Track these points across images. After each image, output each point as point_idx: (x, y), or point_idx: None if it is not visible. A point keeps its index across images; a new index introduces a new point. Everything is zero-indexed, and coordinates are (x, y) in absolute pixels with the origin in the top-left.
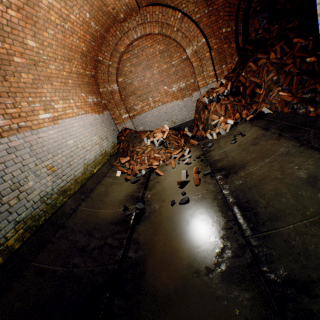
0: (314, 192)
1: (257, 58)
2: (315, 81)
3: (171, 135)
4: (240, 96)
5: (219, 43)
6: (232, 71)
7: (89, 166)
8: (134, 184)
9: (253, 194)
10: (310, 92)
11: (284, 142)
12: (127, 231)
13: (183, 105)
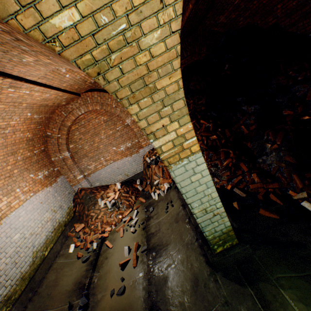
0: (195, 299)
1: None
2: (217, 157)
3: (123, 194)
4: None
5: None
6: None
7: (39, 252)
8: (84, 264)
9: (165, 290)
10: (215, 166)
11: (189, 230)
12: None
13: (132, 160)
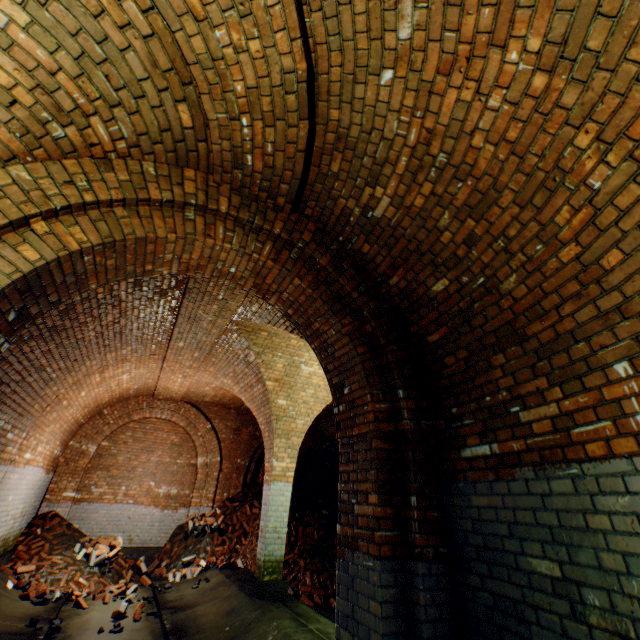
0: (228, 616)
1: (254, 503)
2: None
3: (122, 556)
4: (227, 537)
5: (232, 468)
6: (232, 503)
7: None
8: (41, 605)
9: (191, 622)
10: None
11: (233, 586)
12: (40, 639)
13: (159, 518)
